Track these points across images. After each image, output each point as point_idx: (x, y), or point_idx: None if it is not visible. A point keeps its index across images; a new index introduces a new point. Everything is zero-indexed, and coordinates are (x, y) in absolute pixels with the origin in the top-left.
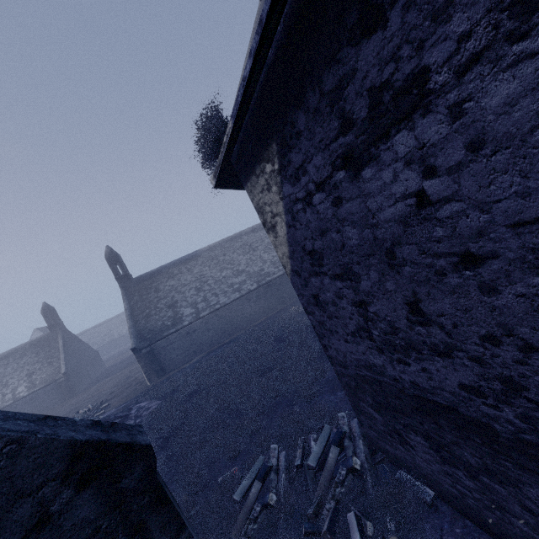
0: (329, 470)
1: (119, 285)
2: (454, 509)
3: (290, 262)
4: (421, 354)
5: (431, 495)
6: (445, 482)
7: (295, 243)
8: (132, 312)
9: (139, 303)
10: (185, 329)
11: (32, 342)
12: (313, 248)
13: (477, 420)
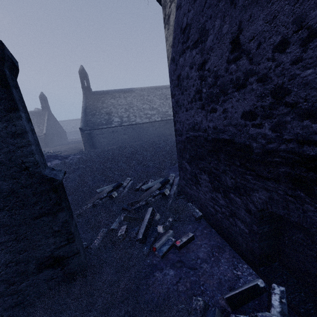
0: (151, 191)
1: (82, 91)
2: (209, 224)
3: (172, 50)
4: (226, 95)
5: (200, 214)
6: (209, 206)
7: (177, 26)
8: (86, 109)
9: (91, 106)
10: (112, 129)
11: (31, 112)
12: (187, 23)
13: (243, 144)
